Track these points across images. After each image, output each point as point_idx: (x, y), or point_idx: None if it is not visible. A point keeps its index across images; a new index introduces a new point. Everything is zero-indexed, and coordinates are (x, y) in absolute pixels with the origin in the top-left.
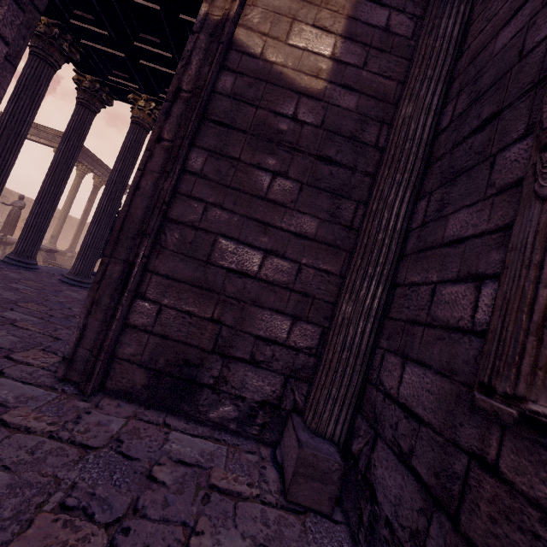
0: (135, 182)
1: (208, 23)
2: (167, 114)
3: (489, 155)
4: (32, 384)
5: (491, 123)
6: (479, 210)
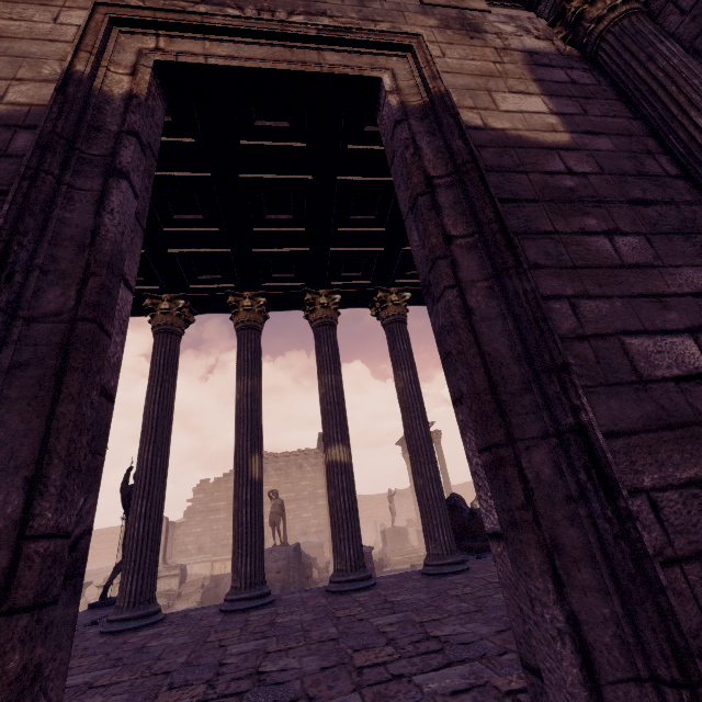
0: (457, 306)
1: (410, 109)
2: (435, 207)
3: None
4: None
5: None
6: None
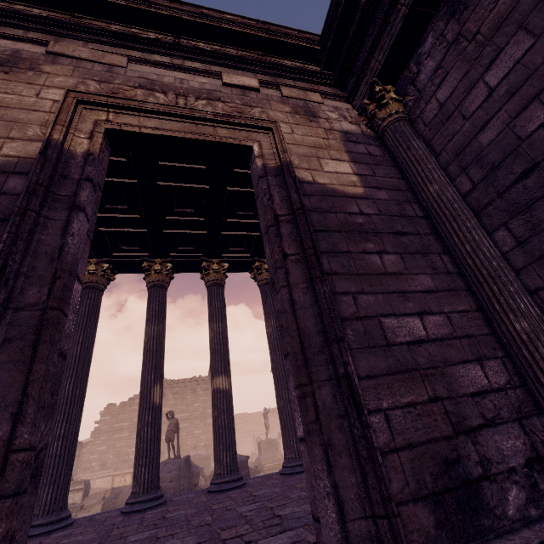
0: (287, 299)
1: (269, 169)
2: (278, 235)
3: None
4: None
5: (533, 172)
6: None
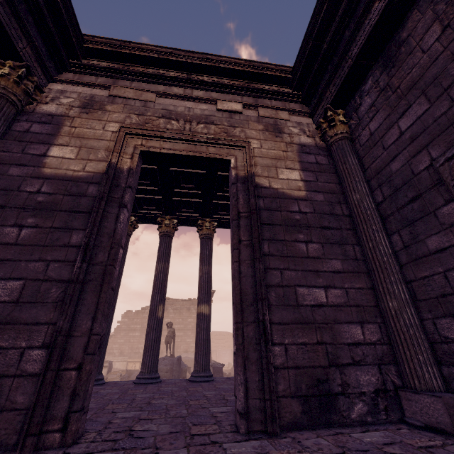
0: (237, 269)
1: (239, 178)
2: (238, 226)
3: (429, 212)
4: (242, 441)
5: (418, 199)
6: (444, 235)
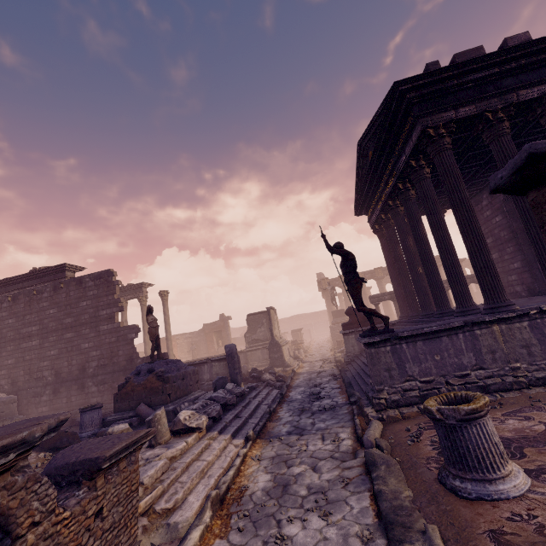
0: None
1: None
2: None
3: None
4: None
5: None
6: None
